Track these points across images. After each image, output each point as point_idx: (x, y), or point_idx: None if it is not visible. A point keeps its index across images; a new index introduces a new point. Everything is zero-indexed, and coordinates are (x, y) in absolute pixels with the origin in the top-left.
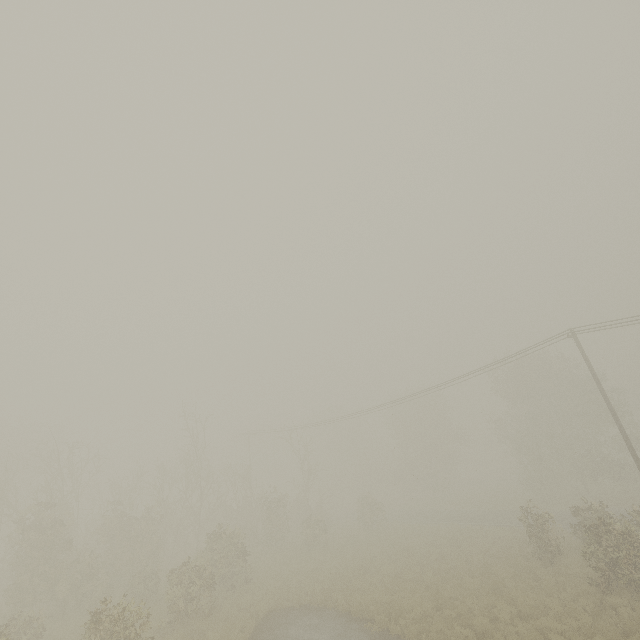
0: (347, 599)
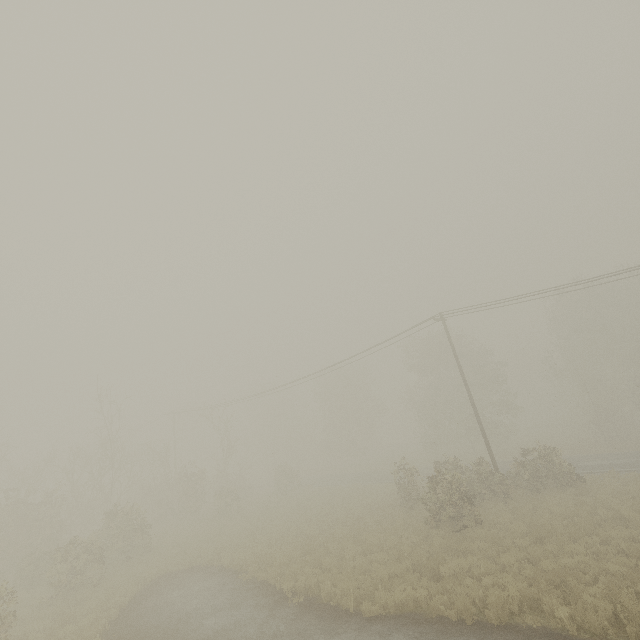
0: (232, 556)
